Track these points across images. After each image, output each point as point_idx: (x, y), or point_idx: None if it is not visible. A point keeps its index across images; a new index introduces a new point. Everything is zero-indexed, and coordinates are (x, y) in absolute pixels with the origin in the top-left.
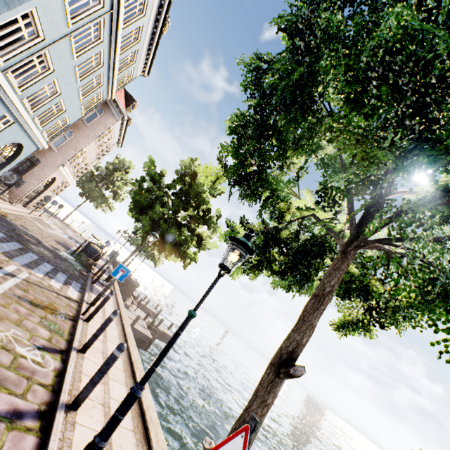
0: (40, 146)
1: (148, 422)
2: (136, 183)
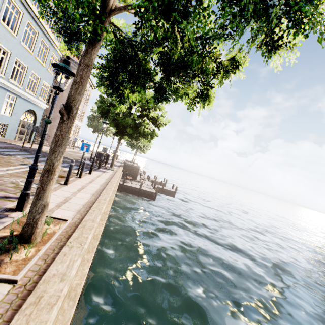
0: (44, 107)
1: (95, 202)
2: (97, 102)
